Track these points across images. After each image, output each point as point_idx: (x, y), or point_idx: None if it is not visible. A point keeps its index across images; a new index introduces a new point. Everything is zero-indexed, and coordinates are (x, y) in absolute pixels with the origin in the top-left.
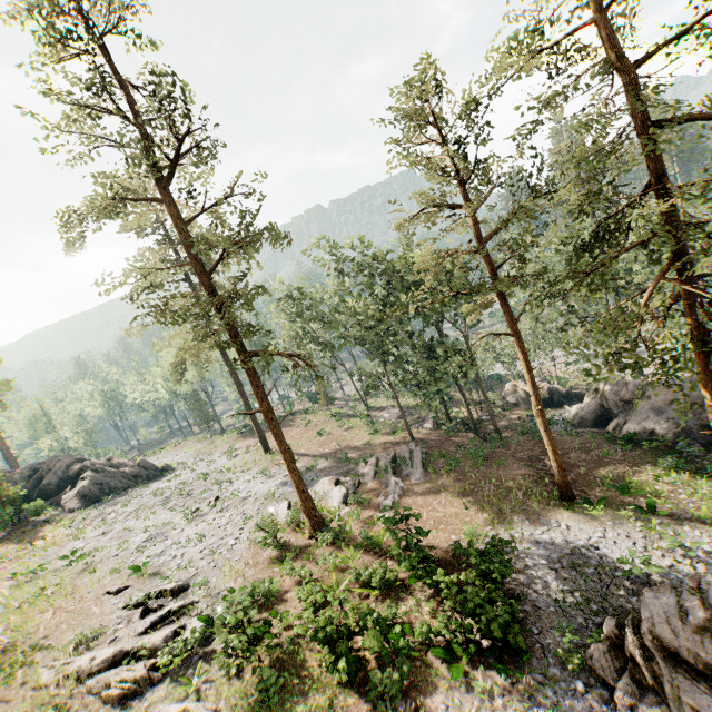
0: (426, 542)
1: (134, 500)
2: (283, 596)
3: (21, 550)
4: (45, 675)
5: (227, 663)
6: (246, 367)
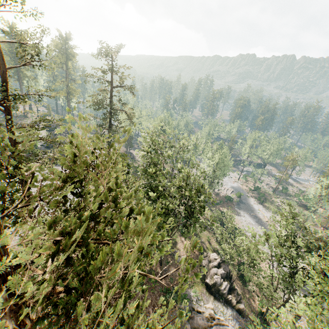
0: None
1: None
2: None
3: None
4: None
5: None
6: None
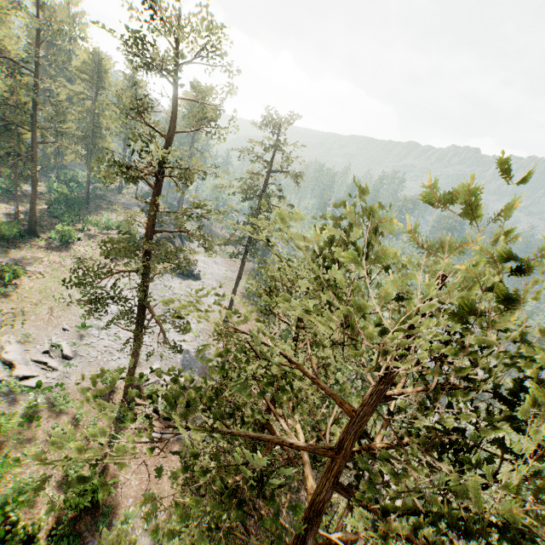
0: (123, 481)
1: (158, 281)
2: (63, 413)
3: (106, 263)
4: (5, 338)
5: (5, 414)
6: (138, 307)
